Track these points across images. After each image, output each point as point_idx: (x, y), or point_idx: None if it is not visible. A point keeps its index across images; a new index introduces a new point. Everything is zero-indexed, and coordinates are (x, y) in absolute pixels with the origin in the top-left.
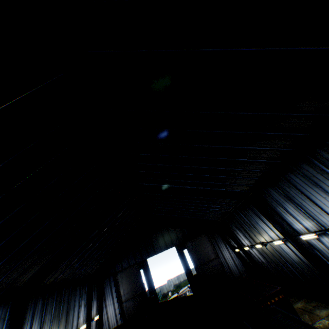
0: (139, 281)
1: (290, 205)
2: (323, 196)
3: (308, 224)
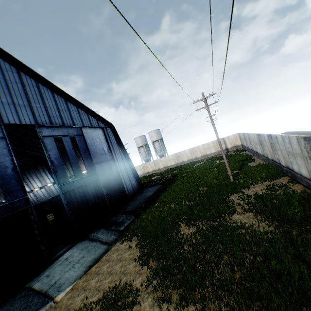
0: None
1: (24, 182)
2: (33, 180)
3: (28, 189)
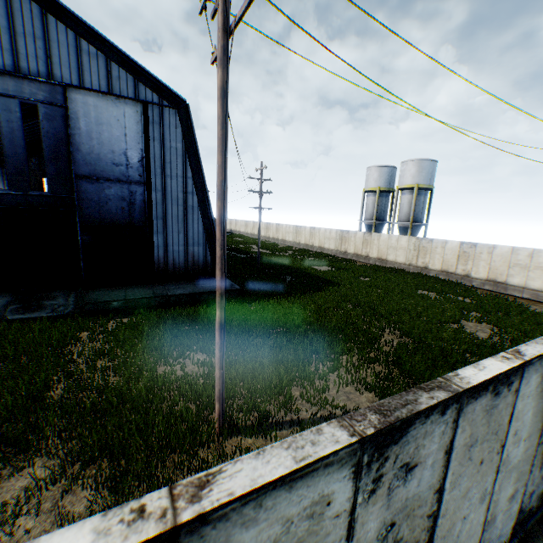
0: (41, 187)
1: None
2: None
3: None
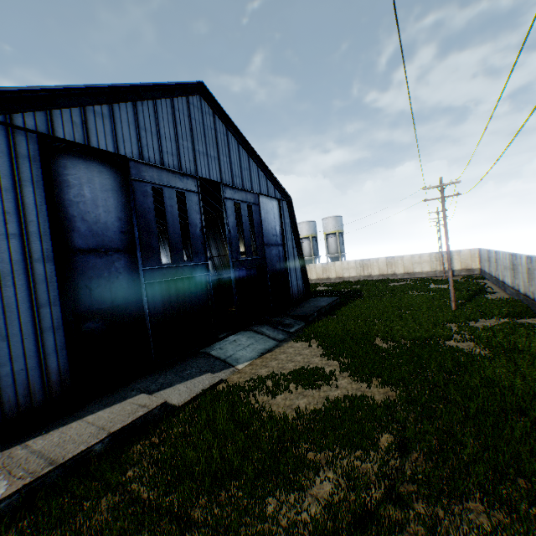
0: None
1: None
2: None
3: None
